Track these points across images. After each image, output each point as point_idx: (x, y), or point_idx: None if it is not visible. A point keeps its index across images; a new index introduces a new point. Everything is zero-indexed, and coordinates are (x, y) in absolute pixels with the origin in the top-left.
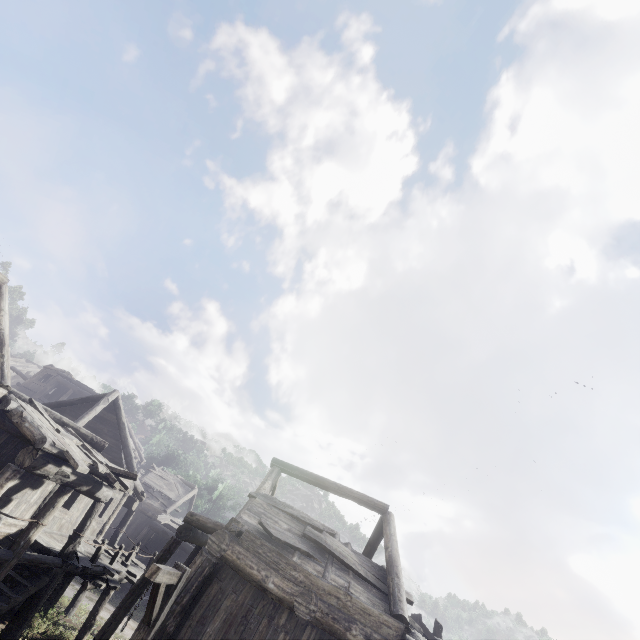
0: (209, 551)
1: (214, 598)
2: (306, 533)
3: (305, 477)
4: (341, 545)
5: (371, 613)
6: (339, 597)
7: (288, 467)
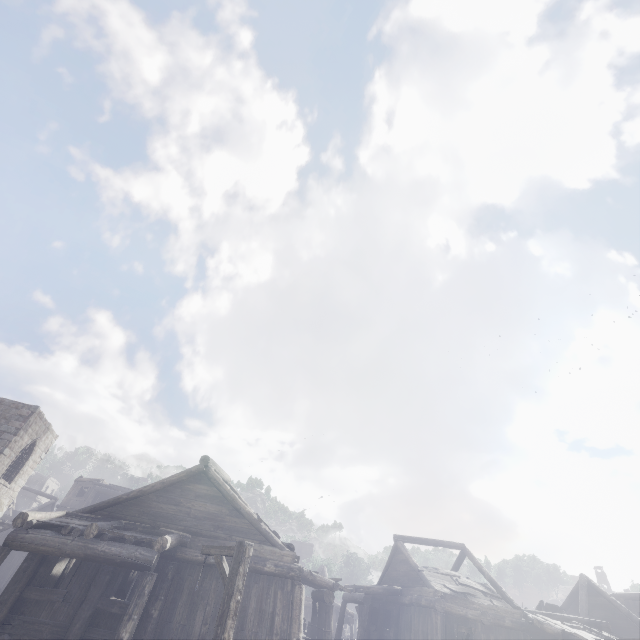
0: (438, 610)
1: (451, 631)
2: (461, 582)
3: (417, 542)
4: (471, 581)
5: (508, 611)
6: (494, 609)
7: (406, 538)
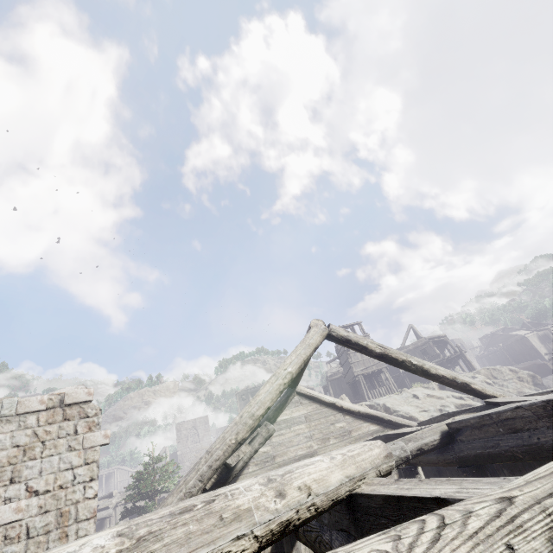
0: None
1: None
2: None
3: None
4: None
5: None
6: None
7: None
